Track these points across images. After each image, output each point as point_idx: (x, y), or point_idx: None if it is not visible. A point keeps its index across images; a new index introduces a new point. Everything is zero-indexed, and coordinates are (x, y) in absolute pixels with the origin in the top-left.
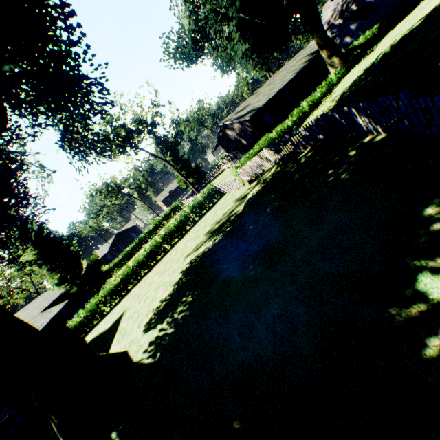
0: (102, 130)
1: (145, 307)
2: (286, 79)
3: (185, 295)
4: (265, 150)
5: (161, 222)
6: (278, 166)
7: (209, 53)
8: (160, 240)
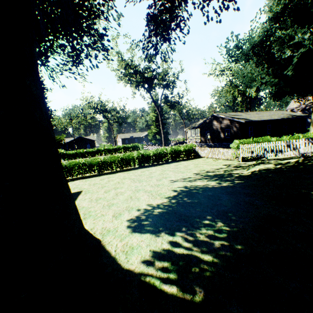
0: (136, 64)
1: (120, 200)
2: (273, 117)
3: (205, 217)
4: (303, 140)
5: (120, 149)
6: (309, 159)
7: (255, 63)
8: (135, 156)
